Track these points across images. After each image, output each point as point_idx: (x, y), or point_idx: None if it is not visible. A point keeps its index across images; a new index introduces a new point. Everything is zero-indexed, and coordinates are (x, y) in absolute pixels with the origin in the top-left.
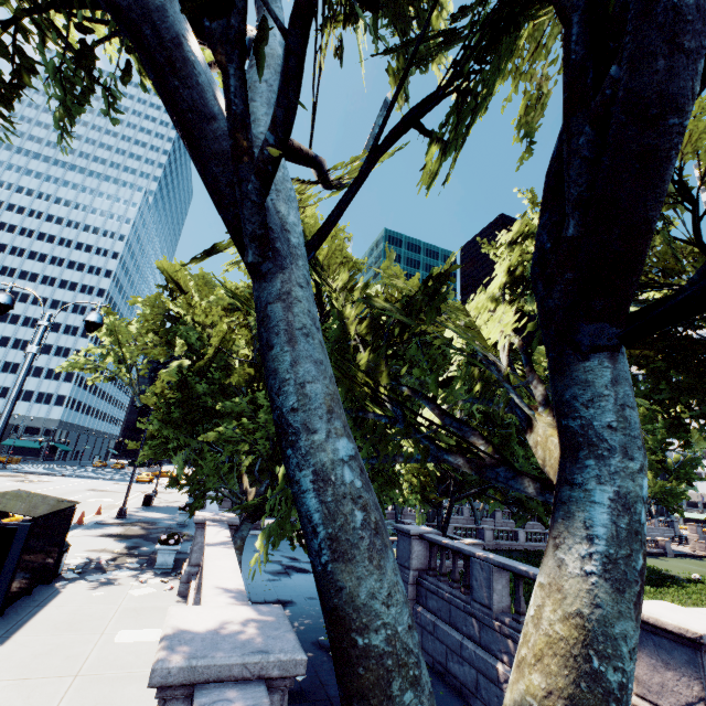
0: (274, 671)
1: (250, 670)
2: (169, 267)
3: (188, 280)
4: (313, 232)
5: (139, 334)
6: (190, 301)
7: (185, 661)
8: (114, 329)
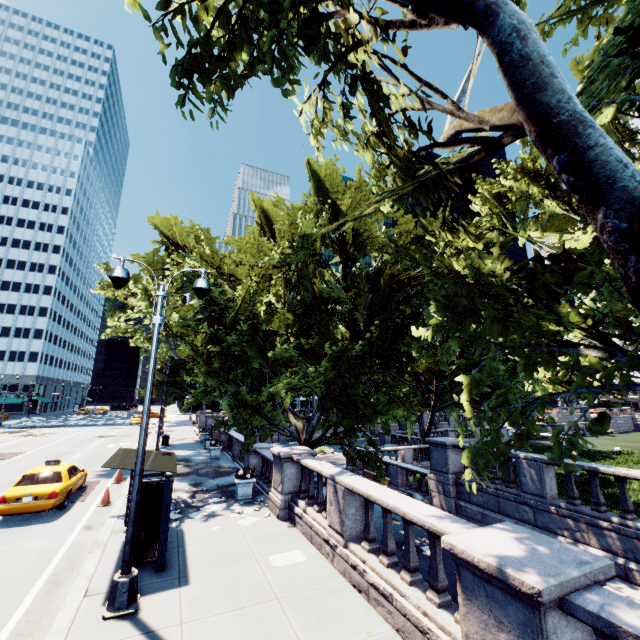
0: (600, 576)
1: (588, 578)
2: (162, 222)
3: (184, 234)
4: (337, 183)
5: (170, 292)
6: (202, 256)
7: (553, 579)
8: (151, 289)
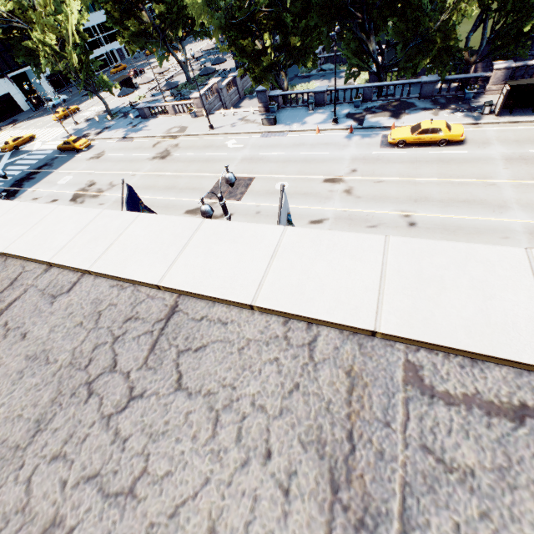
0: None
1: None
2: None
3: None
4: None
5: None
6: None
7: None
8: None
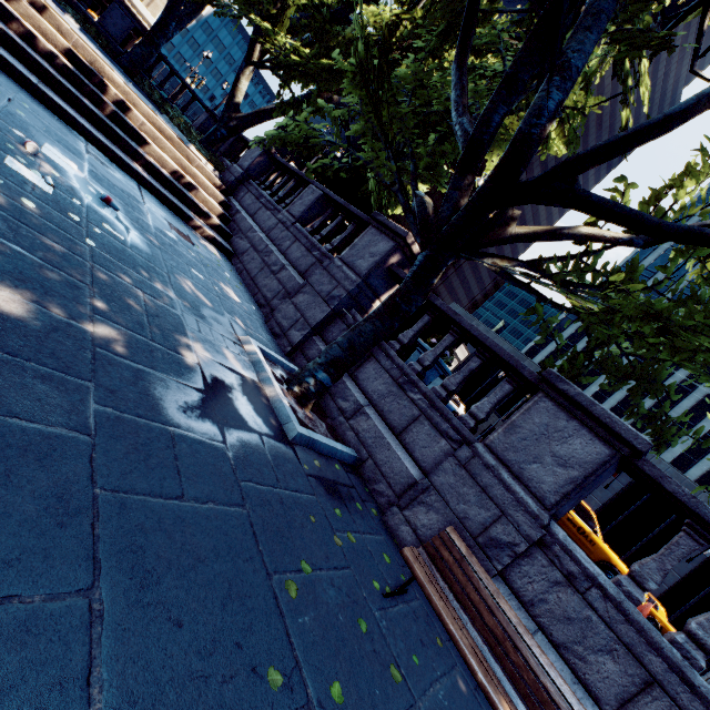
0: None
1: None
2: None
3: None
4: None
5: None
6: None
7: None
8: None
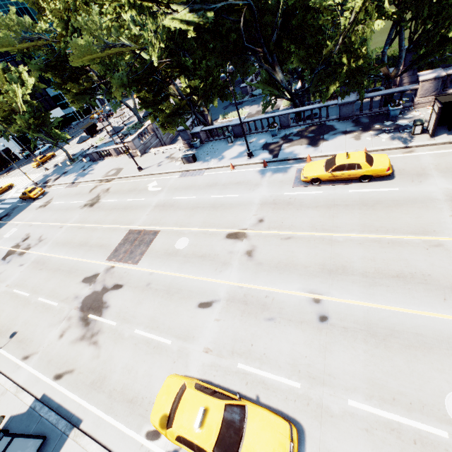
0: None
1: None
2: None
3: None
4: None
5: None
6: None
7: None
8: None
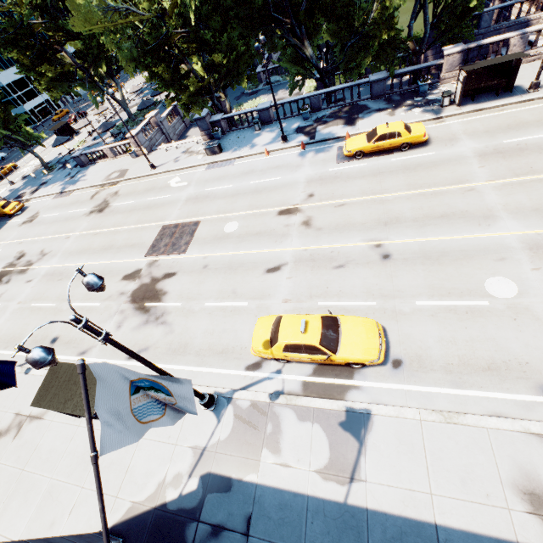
0: None
1: None
2: None
3: None
4: None
5: None
6: None
7: None
8: None
